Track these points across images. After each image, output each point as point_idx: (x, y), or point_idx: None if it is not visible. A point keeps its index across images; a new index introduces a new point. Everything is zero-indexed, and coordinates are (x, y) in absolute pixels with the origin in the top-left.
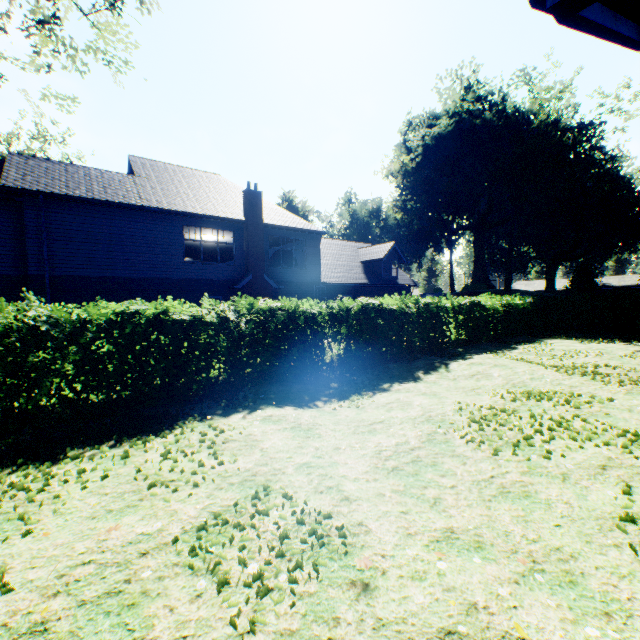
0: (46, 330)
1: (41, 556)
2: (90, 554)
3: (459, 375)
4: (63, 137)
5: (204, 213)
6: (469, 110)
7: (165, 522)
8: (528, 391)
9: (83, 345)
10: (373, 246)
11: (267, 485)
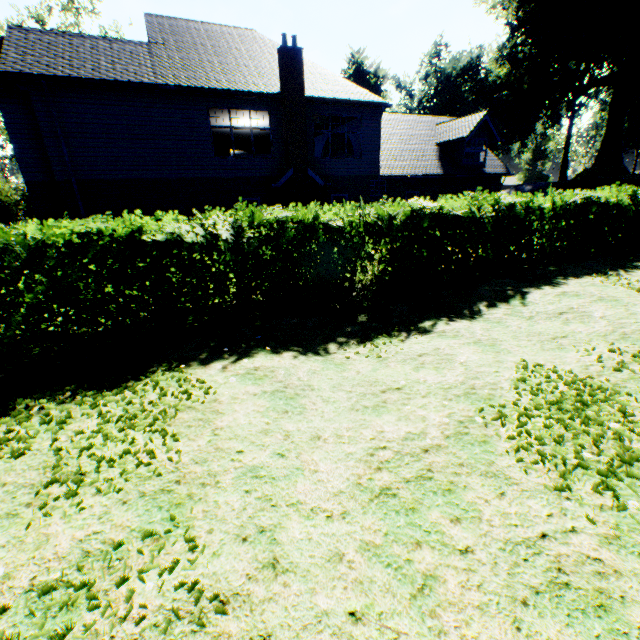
0: None
1: None
2: None
3: (539, 312)
4: (92, 4)
5: (230, 88)
6: None
7: (22, 560)
8: None
9: (46, 274)
10: (456, 120)
11: (174, 515)
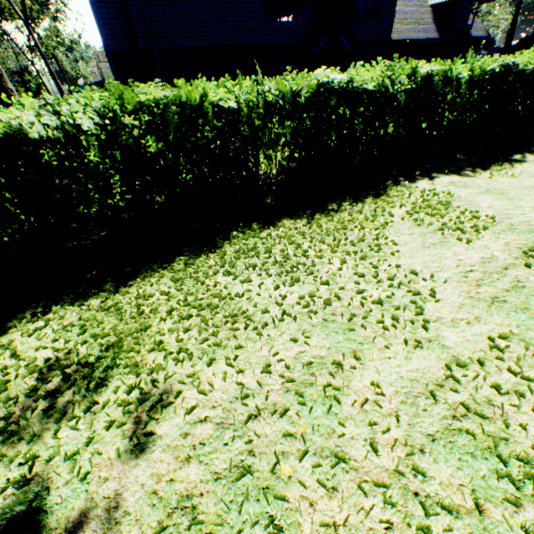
0: (280, 105)
1: (430, 266)
2: (464, 267)
3: None
4: None
5: None
6: None
7: (489, 252)
8: None
9: (296, 120)
10: None
11: None
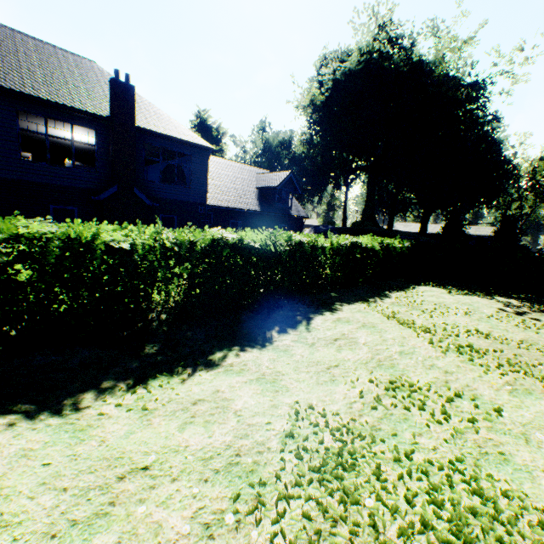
0: None
1: None
2: None
3: (320, 338)
4: None
5: (50, 99)
6: (380, 50)
7: None
8: (396, 380)
9: None
10: (271, 173)
11: None
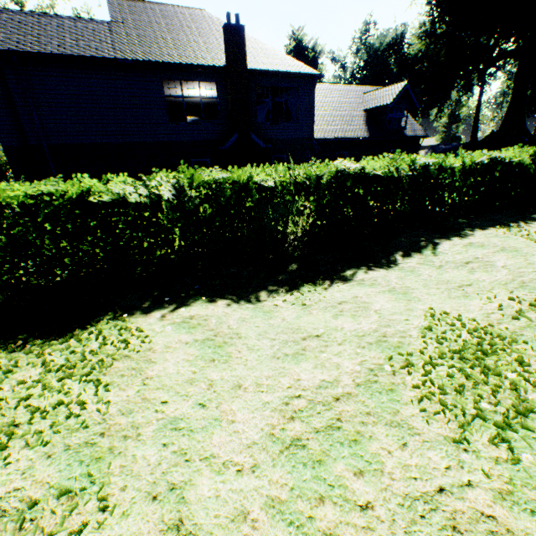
0: None
1: None
2: None
3: (448, 261)
4: None
5: (181, 62)
6: None
7: None
8: None
9: (3, 233)
10: (381, 89)
11: (90, 472)
